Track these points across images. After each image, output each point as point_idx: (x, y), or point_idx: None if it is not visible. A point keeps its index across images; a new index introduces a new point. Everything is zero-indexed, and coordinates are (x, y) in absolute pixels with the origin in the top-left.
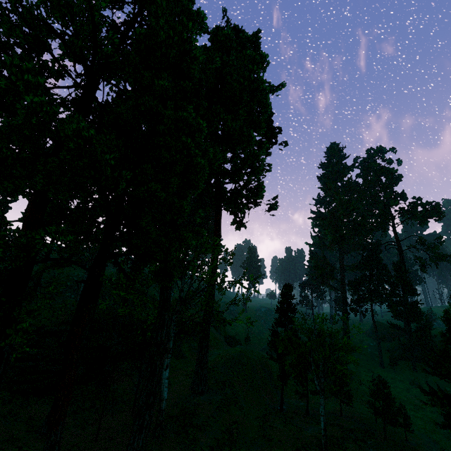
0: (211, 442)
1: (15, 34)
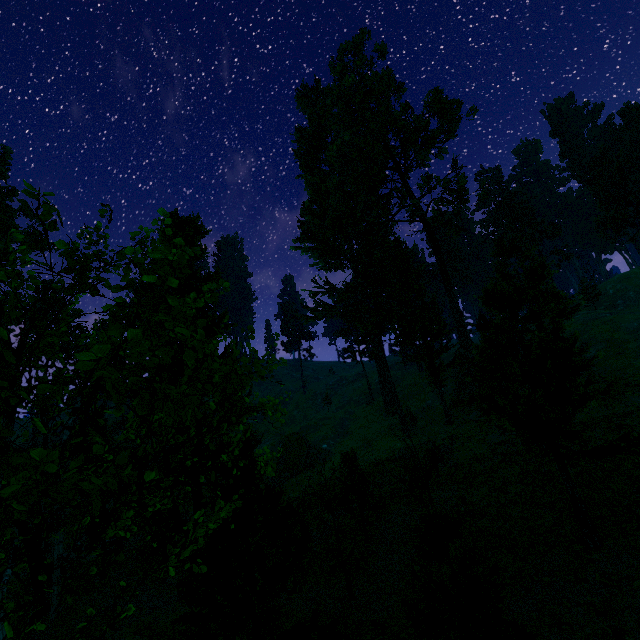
0: None
1: None
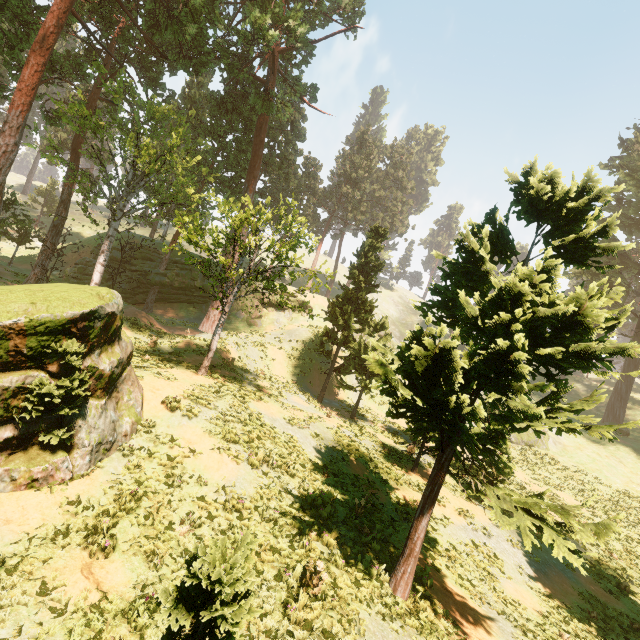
0: None
1: None
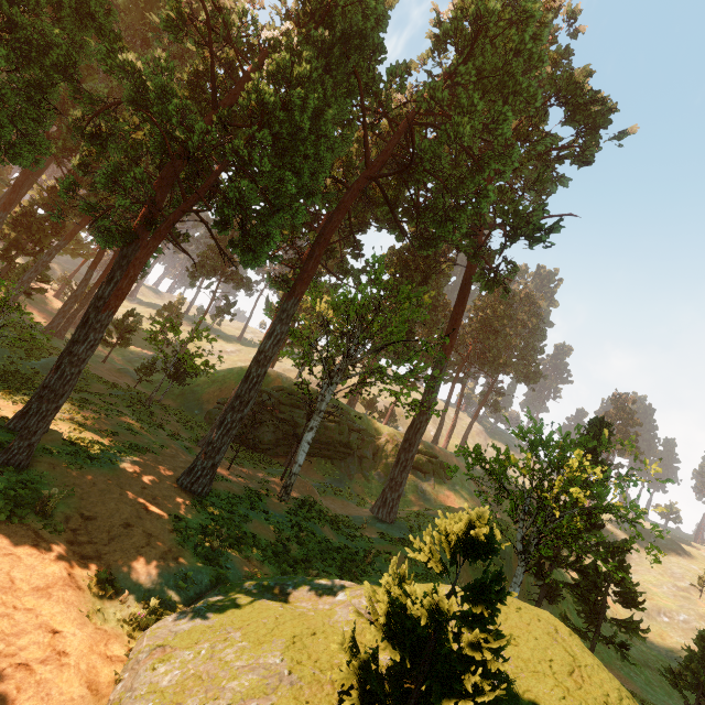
0: (334, 542)
1: (203, 52)
